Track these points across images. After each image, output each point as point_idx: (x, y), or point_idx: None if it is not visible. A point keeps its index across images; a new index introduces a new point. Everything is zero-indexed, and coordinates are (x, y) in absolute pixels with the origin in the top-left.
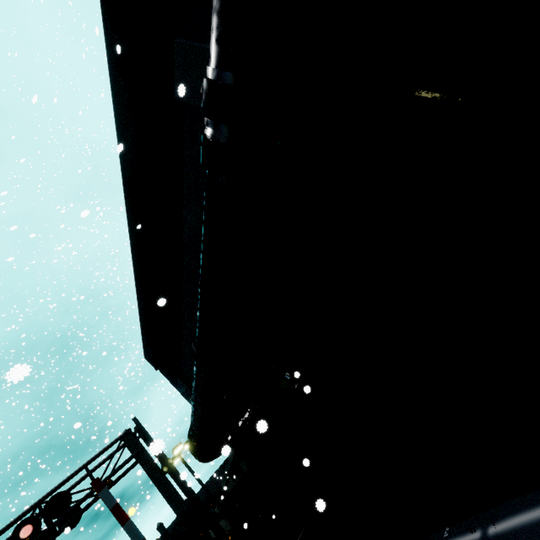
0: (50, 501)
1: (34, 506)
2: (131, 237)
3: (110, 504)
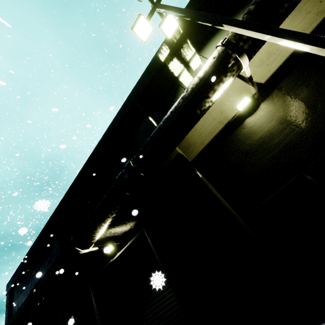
0: None
1: None
2: (29, 250)
3: None
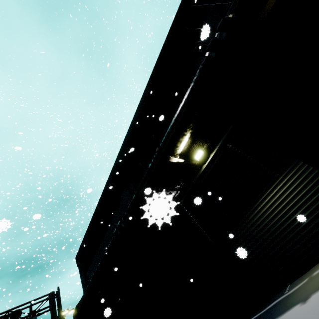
0: (14, 312)
1: (7, 311)
2: (93, 215)
3: None
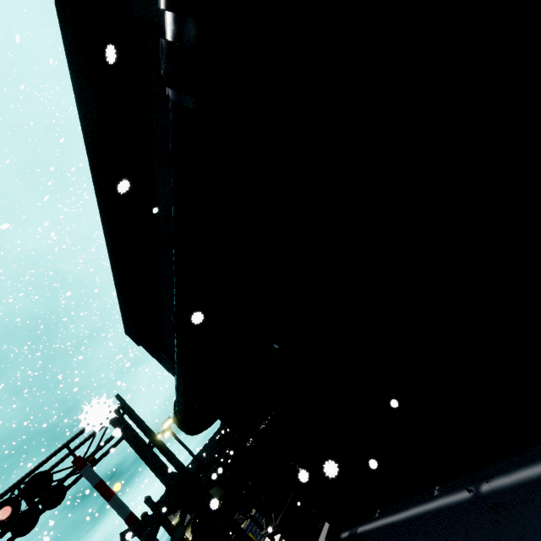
0: (29, 482)
1: (12, 488)
2: (98, 200)
3: (94, 481)
